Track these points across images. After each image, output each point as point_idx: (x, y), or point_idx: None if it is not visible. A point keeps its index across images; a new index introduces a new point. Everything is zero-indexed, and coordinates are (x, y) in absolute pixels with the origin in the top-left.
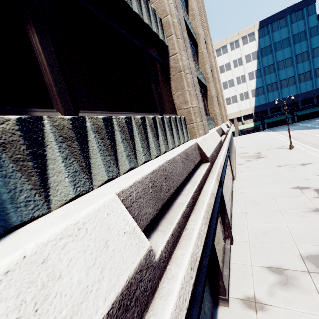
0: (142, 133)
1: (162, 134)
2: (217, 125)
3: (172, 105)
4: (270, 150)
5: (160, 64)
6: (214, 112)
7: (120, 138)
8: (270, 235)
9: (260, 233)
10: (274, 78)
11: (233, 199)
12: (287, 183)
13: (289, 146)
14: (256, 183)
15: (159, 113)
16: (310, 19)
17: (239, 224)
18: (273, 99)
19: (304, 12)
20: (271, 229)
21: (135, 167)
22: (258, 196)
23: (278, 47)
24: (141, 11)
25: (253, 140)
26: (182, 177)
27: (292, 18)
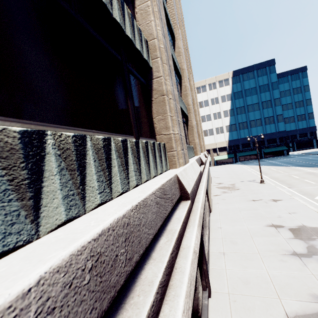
0: (102, 161)
1: (134, 162)
2: (196, 154)
3: (152, 129)
4: (243, 182)
5: (142, 84)
6: (193, 142)
7: (57, 168)
8: (251, 284)
9: (240, 282)
10: (245, 118)
11: (209, 234)
12: (263, 219)
13: (261, 181)
14: (232, 217)
15: (134, 136)
16: (272, 76)
17: (218, 268)
18: (244, 136)
19: (267, 69)
20: (252, 276)
21: (80, 215)
22: (236, 232)
23: (248, 93)
24: (124, 22)
25: (227, 171)
26: (154, 227)
27: (258, 73)
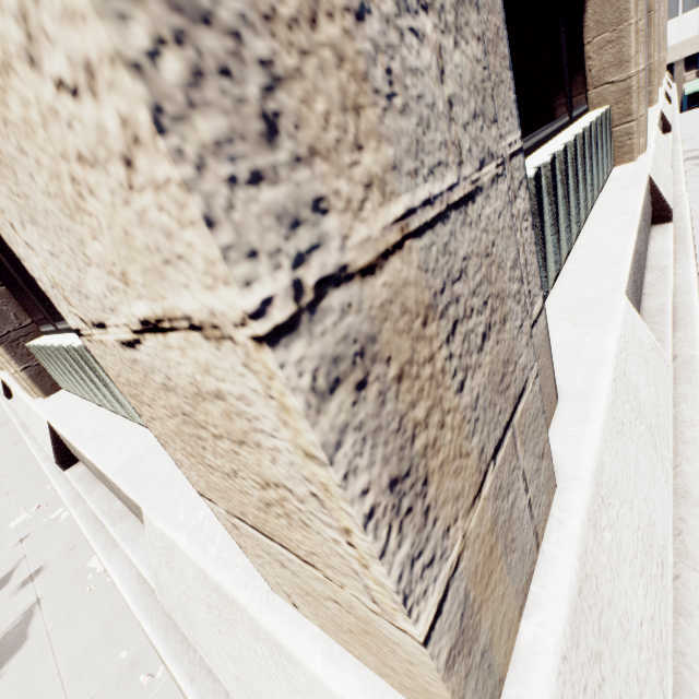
0: None
1: None
2: None
3: None
4: None
5: None
6: None
7: None
8: None
9: None
10: None
11: None
12: None
13: None
14: None
15: None
16: None
17: None
18: None
19: None
20: None
21: None
22: None
23: None
24: None
25: None
26: None
27: None
